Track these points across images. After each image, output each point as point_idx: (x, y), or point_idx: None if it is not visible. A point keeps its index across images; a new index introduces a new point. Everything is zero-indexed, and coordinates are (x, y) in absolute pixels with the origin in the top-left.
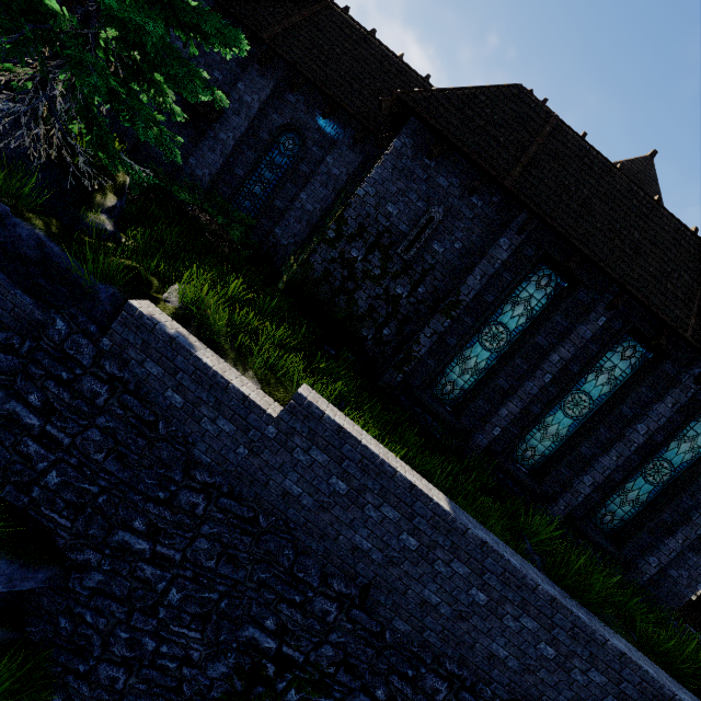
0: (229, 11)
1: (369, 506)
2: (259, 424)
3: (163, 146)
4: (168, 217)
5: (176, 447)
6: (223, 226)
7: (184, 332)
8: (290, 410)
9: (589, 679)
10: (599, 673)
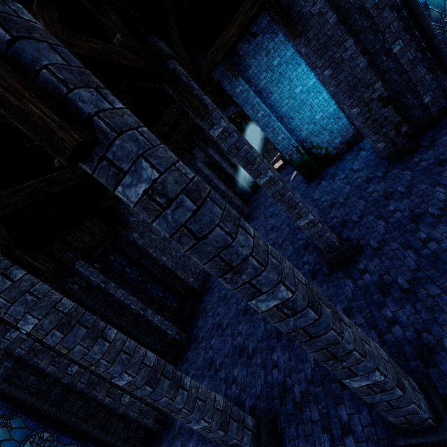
0: None
1: None
2: None
3: None
4: None
5: None
6: None
7: None
8: None
9: None
10: None
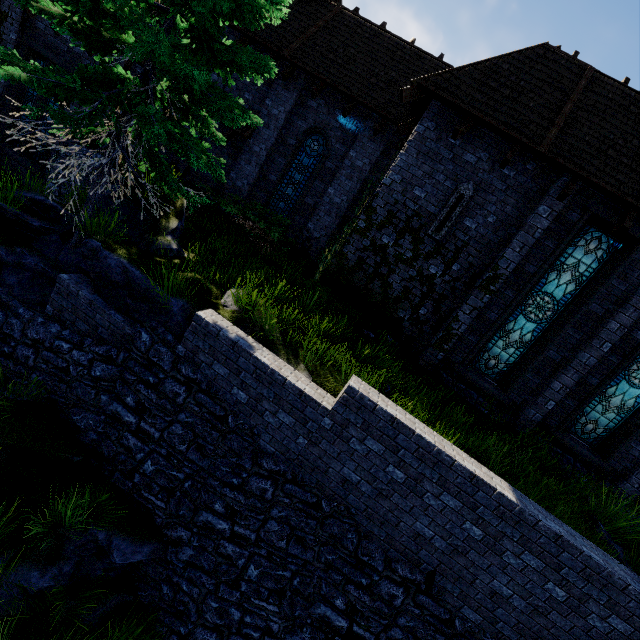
0: (254, 39)
1: (428, 494)
2: (315, 416)
3: (211, 169)
4: (217, 227)
5: (244, 438)
6: (265, 230)
7: (243, 334)
8: (343, 402)
9: None
10: None
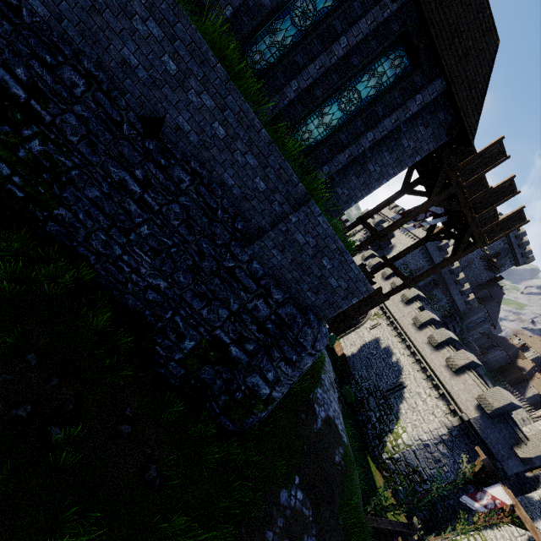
0: None
1: None
2: None
3: None
4: None
5: None
6: None
7: None
8: None
9: (202, 103)
10: (210, 97)
